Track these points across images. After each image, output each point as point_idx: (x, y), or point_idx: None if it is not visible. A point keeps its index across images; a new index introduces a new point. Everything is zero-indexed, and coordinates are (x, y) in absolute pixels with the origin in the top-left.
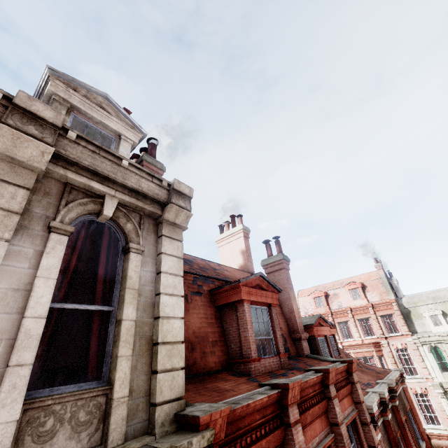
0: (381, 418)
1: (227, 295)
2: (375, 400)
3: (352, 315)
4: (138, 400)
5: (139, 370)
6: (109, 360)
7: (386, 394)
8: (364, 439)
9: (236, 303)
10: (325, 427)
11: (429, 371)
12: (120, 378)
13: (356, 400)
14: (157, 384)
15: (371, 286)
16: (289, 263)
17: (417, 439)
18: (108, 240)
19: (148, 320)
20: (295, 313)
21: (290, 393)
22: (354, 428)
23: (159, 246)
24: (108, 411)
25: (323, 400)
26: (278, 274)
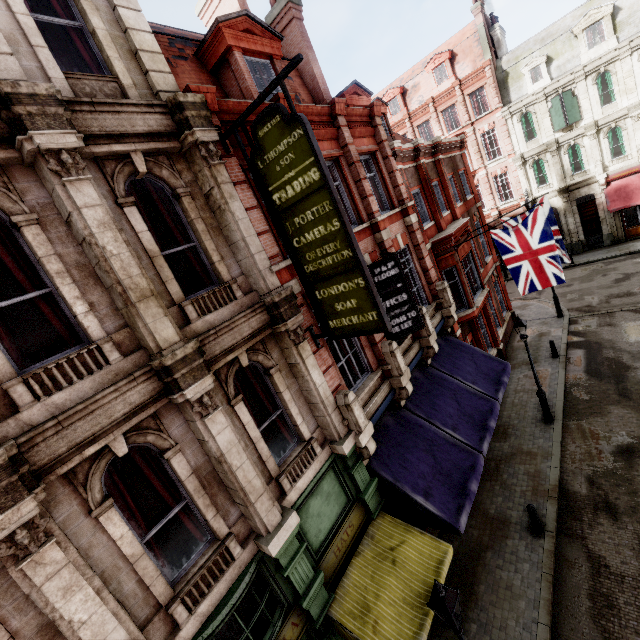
0: (414, 164)
1: (214, 49)
2: (406, 146)
3: (434, 108)
4: (145, 92)
5: (134, 73)
6: (106, 65)
7: (420, 142)
8: (384, 169)
9: (227, 55)
10: (335, 148)
11: (513, 146)
12: (120, 72)
13: (379, 141)
14: (152, 79)
15: (463, 52)
16: (301, 9)
17: (463, 191)
18: None
19: (119, 35)
20: (317, 78)
21: (283, 103)
22: (375, 162)
23: None
24: (125, 92)
25: (332, 129)
26: (289, 31)
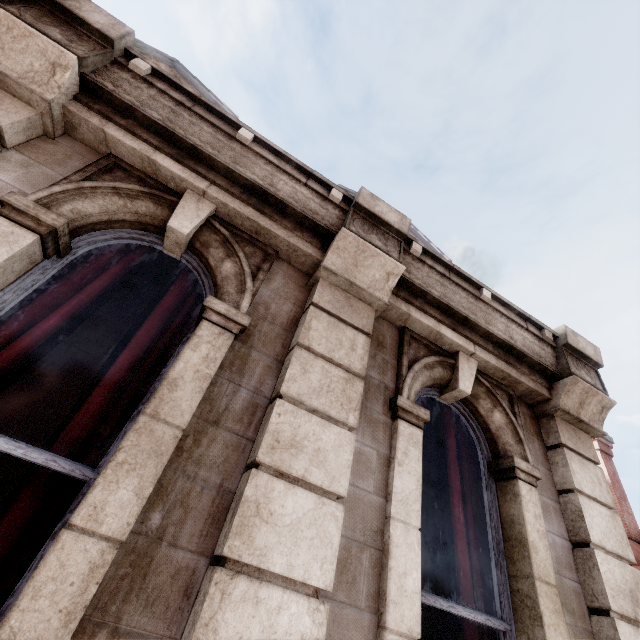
0: None
1: None
2: None
3: None
4: None
5: None
6: None
7: None
8: None
9: None
10: None
11: None
12: None
13: None
14: None
15: None
16: None
17: None
18: (454, 441)
19: None
20: None
21: None
22: None
23: (560, 469)
24: None
25: None
26: None
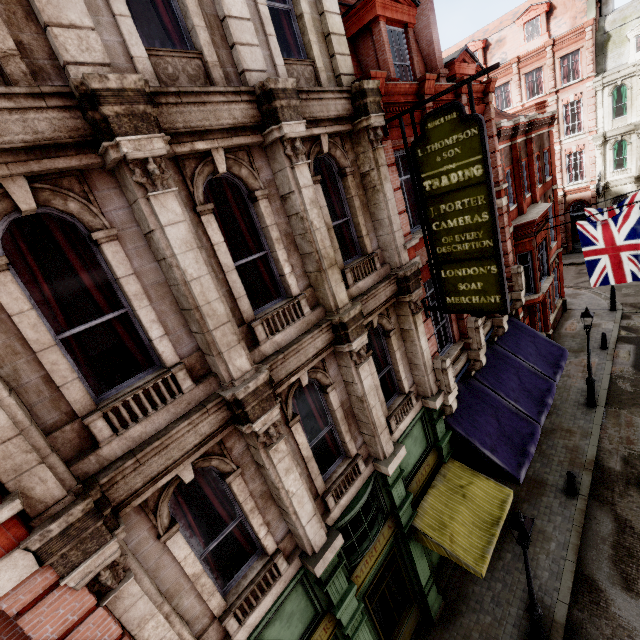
0: (510, 143)
1: (360, 17)
2: (507, 125)
3: (518, 70)
4: (329, 74)
5: (323, 55)
6: (304, 48)
7: (521, 120)
8: None
9: (371, 25)
10: None
11: (597, 122)
12: (316, 56)
13: (487, 119)
14: (337, 62)
15: (563, 6)
16: None
17: (544, 172)
18: None
19: (316, 17)
20: (434, 45)
21: (427, 84)
22: None
23: None
24: (317, 76)
25: None
26: None
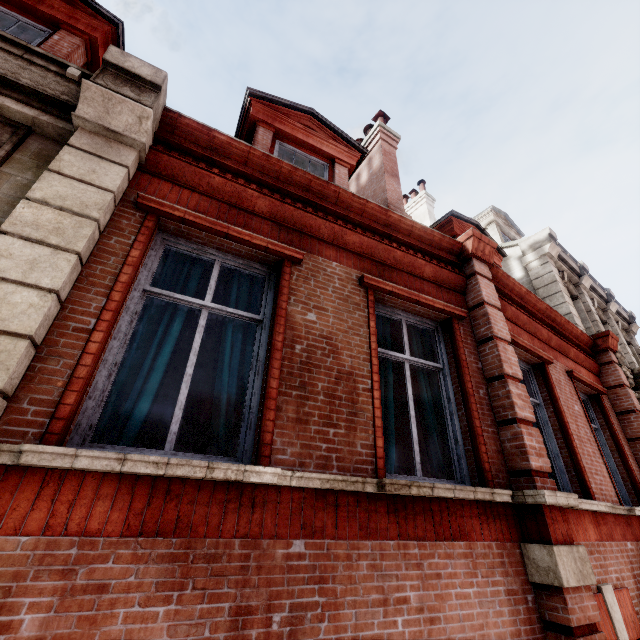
0: None
1: None
2: None
3: None
4: None
5: None
6: None
7: None
8: None
9: None
10: None
11: None
12: None
13: None
14: None
15: None
16: None
17: None
18: None
19: None
20: None
21: None
22: None
23: (633, 342)
24: None
25: None
26: None
